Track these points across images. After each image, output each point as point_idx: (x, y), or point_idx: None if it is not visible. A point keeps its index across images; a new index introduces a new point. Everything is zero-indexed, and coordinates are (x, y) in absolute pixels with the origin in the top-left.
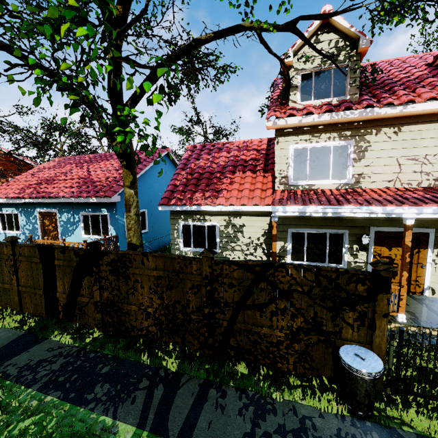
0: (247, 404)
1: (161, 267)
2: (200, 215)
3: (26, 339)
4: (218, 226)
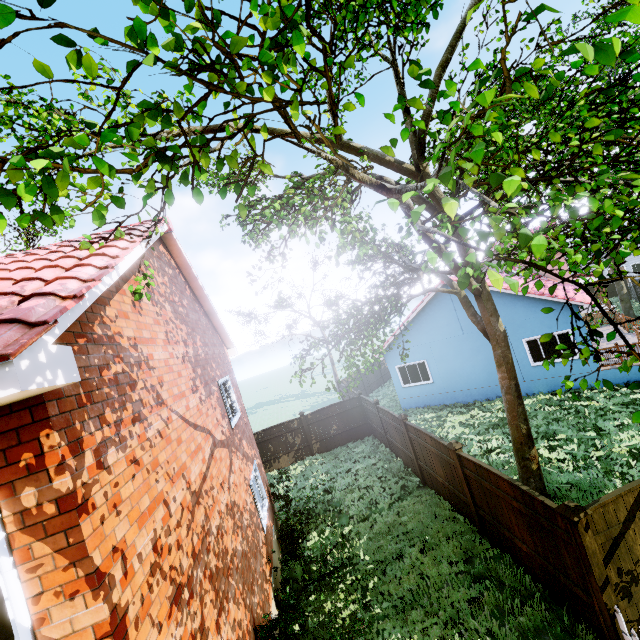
0: None
1: None
2: None
3: None
4: None
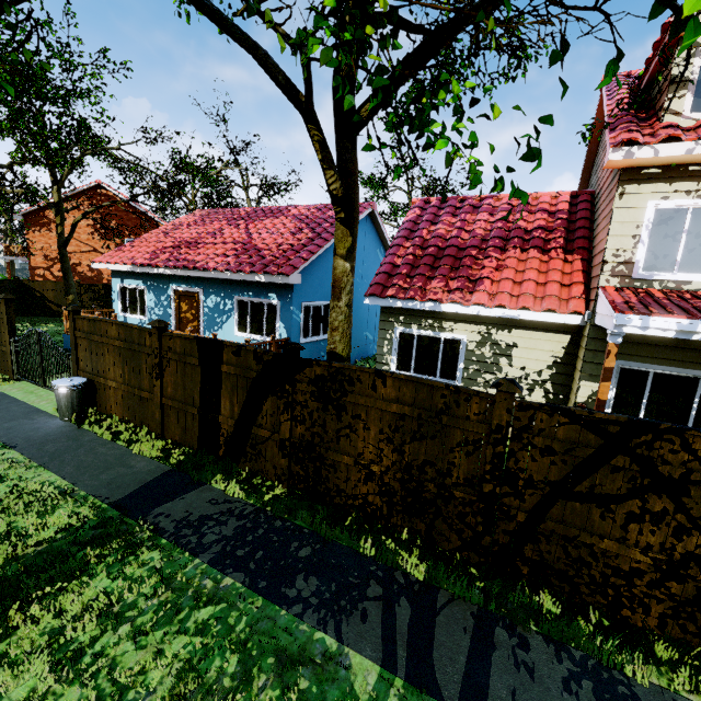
0: (575, 673)
1: (408, 400)
2: (435, 319)
3: (176, 479)
4: (465, 341)
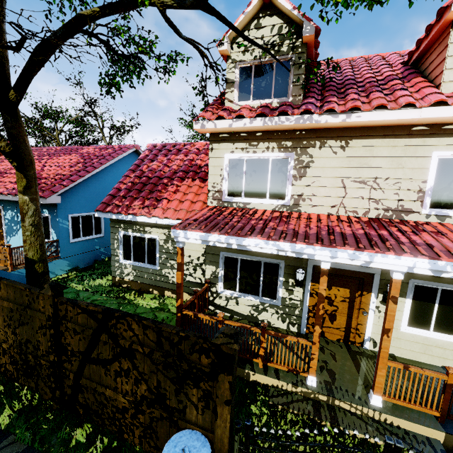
0: None
1: (12, 298)
2: (140, 225)
3: None
4: (158, 239)
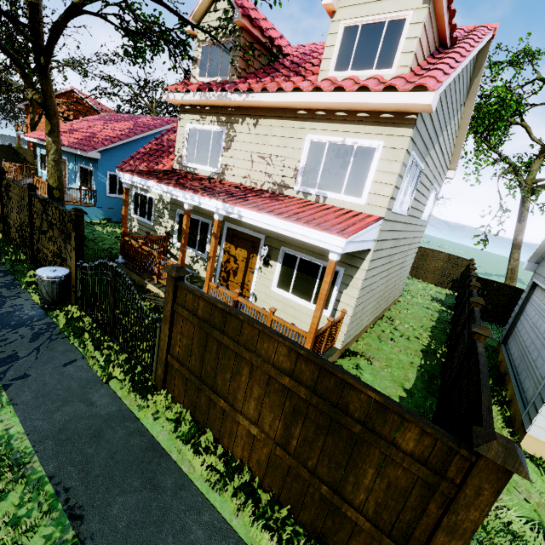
0: (5, 283)
1: (19, 194)
2: None
3: None
4: (154, 199)
